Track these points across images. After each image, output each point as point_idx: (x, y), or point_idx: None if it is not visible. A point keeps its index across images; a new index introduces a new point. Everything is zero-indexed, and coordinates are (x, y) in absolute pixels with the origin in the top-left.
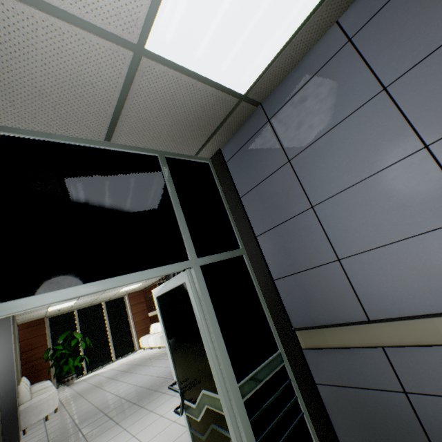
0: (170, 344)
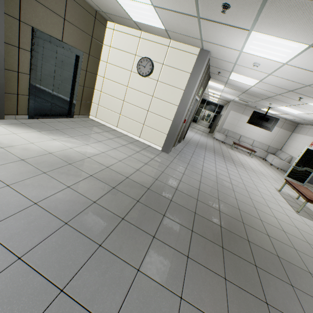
0: (301, 157)
